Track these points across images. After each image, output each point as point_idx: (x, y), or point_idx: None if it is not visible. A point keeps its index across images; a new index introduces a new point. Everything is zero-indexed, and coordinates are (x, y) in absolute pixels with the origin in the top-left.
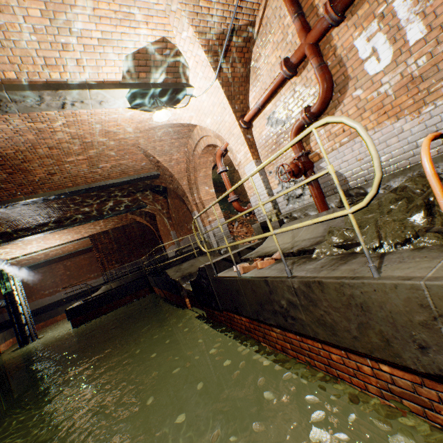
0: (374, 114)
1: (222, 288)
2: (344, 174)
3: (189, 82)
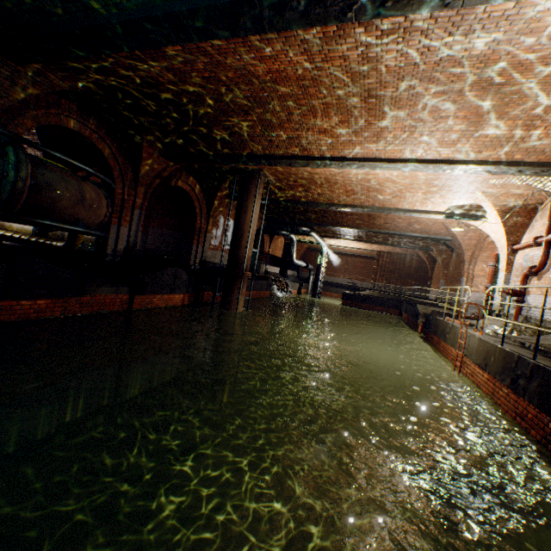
0: (549, 290)
1: (435, 322)
2: (531, 308)
3: (485, 216)
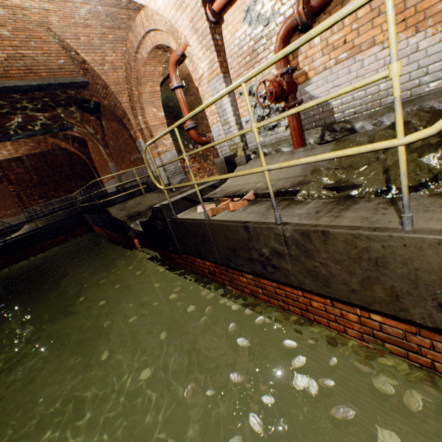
0: None
1: (184, 231)
2: (332, 103)
3: None
